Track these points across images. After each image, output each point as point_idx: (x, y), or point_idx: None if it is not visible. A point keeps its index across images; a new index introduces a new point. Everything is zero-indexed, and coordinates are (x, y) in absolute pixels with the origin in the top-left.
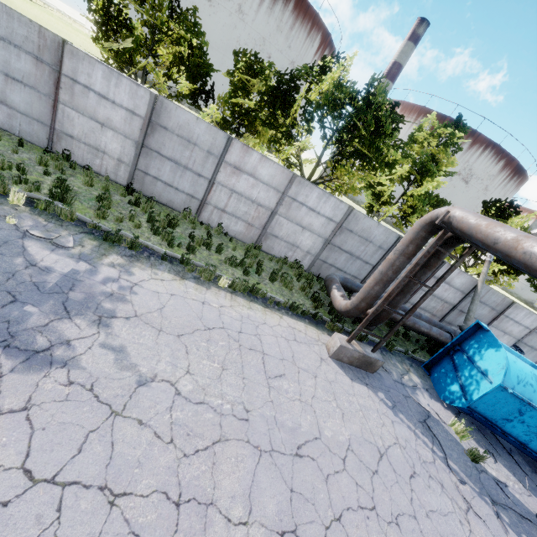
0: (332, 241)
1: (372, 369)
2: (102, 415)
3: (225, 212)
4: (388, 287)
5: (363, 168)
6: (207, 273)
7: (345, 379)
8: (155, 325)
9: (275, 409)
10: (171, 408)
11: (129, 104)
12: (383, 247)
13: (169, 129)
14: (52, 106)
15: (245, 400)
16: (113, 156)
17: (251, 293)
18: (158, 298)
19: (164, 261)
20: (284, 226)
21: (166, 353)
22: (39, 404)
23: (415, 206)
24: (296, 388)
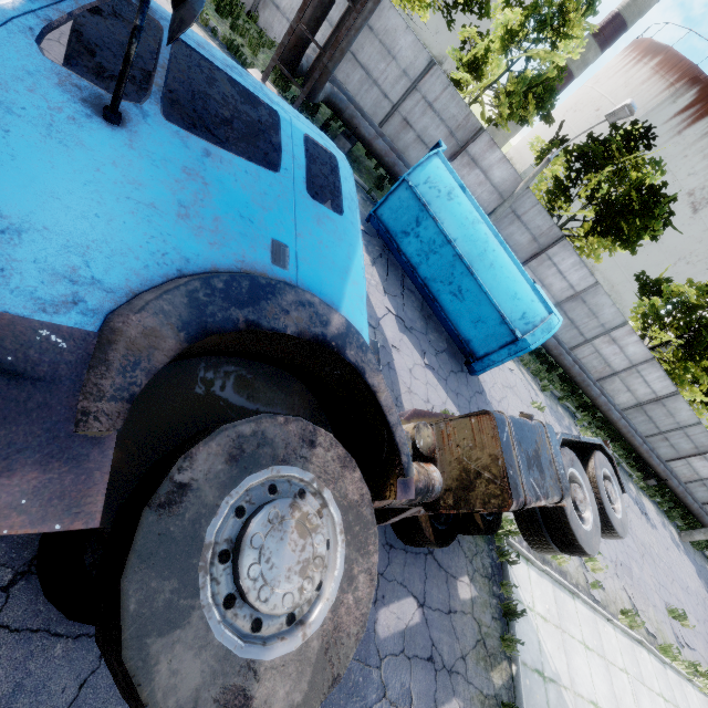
0: None
1: None
2: None
3: None
4: (409, 151)
5: None
6: None
7: None
8: None
9: None
10: None
11: None
12: (408, 73)
13: None
14: None
15: None
16: None
17: None
18: None
19: None
20: None
21: None
22: None
23: (514, 89)
24: None
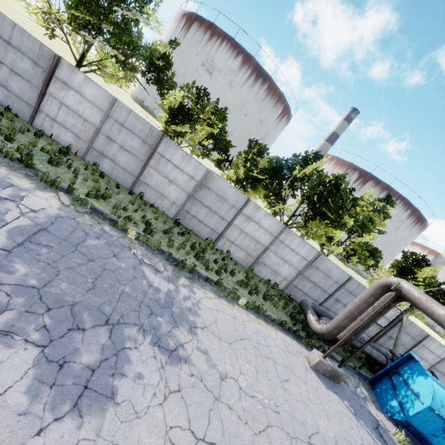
0: (303, 273)
1: (338, 381)
2: (211, 399)
3: (234, 244)
4: (338, 311)
5: (327, 224)
6: (233, 294)
7: (323, 387)
8: (216, 335)
9: (290, 406)
10: (240, 398)
11: (191, 173)
12: (338, 282)
13: (211, 189)
14: (142, 167)
15: (274, 397)
16: (170, 199)
17: (256, 310)
18: (212, 313)
19: (207, 282)
20: (272, 258)
21: (227, 357)
22: (183, 387)
23: (356, 250)
24: (297, 391)
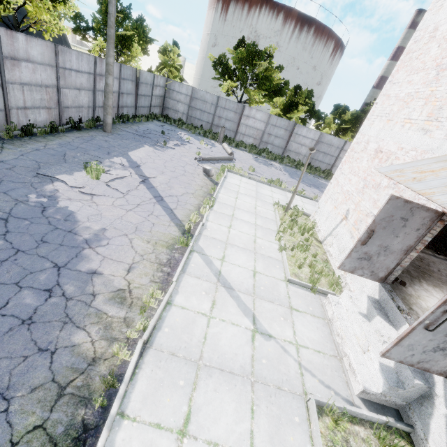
0: None
1: None
2: None
3: None
4: None
5: None
6: None
7: None
8: None
9: None
10: None
11: (312, 137)
12: None
13: (324, 142)
14: (286, 142)
15: None
16: (303, 155)
17: None
18: None
19: None
20: None
21: None
22: None
23: None
24: None
